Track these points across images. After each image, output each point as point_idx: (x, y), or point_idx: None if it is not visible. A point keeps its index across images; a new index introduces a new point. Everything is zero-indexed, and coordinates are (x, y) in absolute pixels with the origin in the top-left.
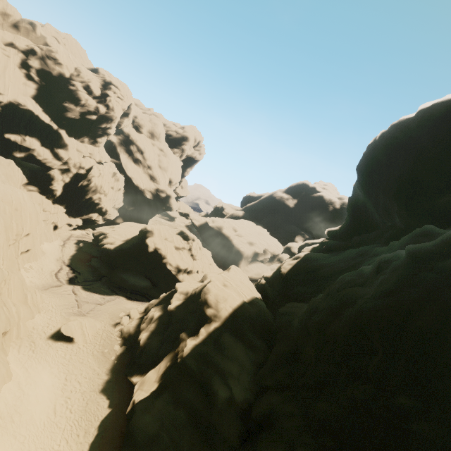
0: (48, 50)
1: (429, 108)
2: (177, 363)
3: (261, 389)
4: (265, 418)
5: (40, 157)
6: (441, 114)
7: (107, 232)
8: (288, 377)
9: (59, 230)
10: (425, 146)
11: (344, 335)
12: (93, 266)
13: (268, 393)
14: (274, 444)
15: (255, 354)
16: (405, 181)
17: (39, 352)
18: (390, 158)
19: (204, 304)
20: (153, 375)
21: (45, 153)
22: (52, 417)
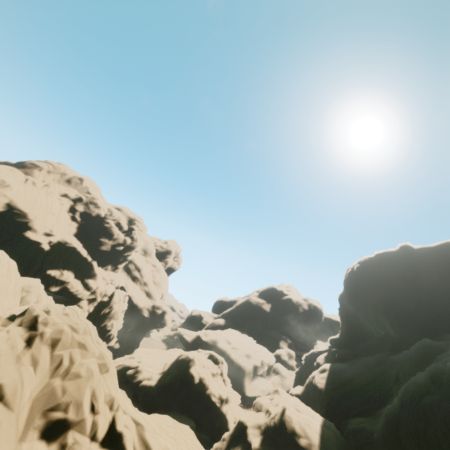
0: (92, 197)
1: (382, 254)
2: None
3: None
4: None
5: (73, 289)
6: (391, 259)
7: (134, 364)
8: None
9: None
10: (391, 278)
11: (445, 434)
12: None
13: None
14: None
15: None
16: (388, 302)
17: None
18: (370, 284)
19: (293, 435)
20: None
21: (77, 285)
22: None
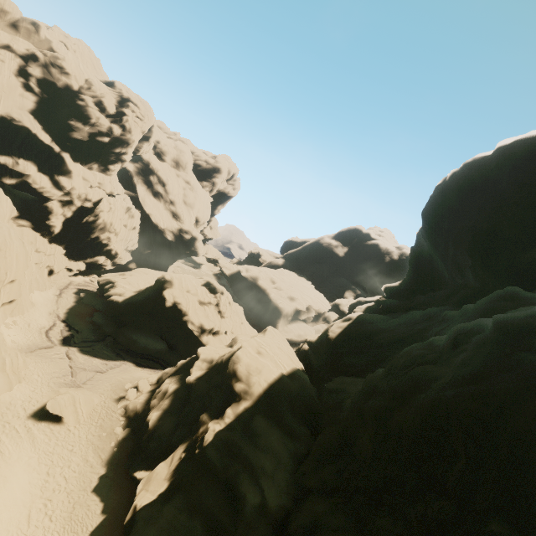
0: (54, 56)
1: (510, 145)
2: (195, 455)
3: (302, 491)
4: (306, 534)
5: (36, 185)
6: (524, 153)
7: (115, 280)
8: (337, 476)
9: (55, 275)
10: (506, 190)
11: (413, 430)
12: (95, 323)
13: (310, 498)
14: None
15: (295, 443)
16: (481, 231)
17: (14, 436)
18: (463, 202)
19: (232, 377)
20: (162, 471)
21: (42, 181)
22: (24, 528)
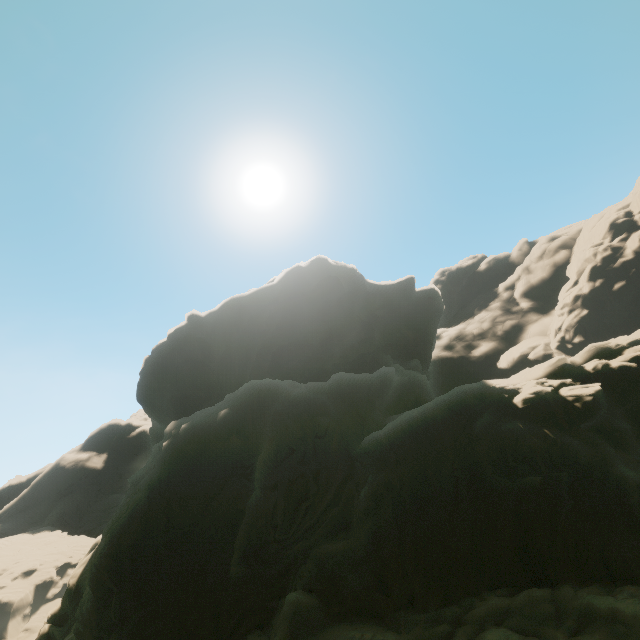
0: None
1: (174, 333)
2: None
3: None
4: None
5: None
6: (183, 337)
7: None
8: None
9: None
10: (181, 365)
11: (92, 602)
12: None
13: None
14: None
15: None
16: (177, 400)
17: None
18: (160, 381)
19: None
20: None
21: None
22: None
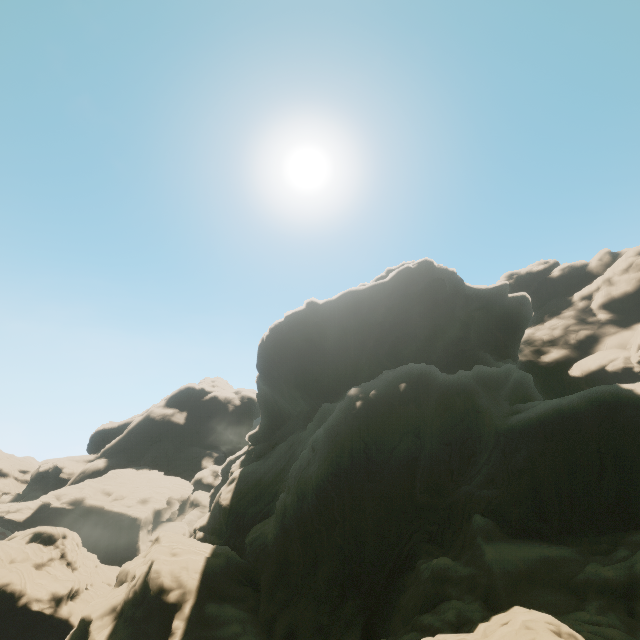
0: None
1: (291, 315)
2: None
3: (270, 623)
4: (287, 637)
5: None
6: (300, 320)
7: None
8: (287, 589)
9: None
10: (300, 343)
11: (314, 504)
12: None
13: (278, 618)
14: (305, 639)
15: (245, 602)
16: (298, 372)
17: None
18: (281, 355)
19: (160, 594)
20: None
21: None
22: None
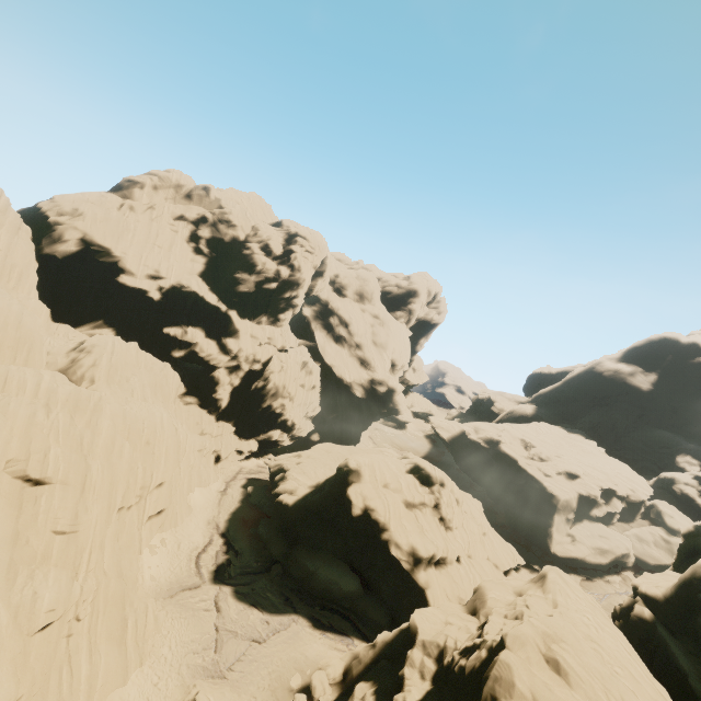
0: (221, 213)
1: None
2: None
3: None
4: None
5: (203, 353)
6: None
7: (288, 466)
8: None
9: (224, 461)
10: None
11: None
12: (260, 537)
13: None
14: None
15: None
16: None
17: None
18: None
19: None
20: None
21: (209, 347)
22: None
